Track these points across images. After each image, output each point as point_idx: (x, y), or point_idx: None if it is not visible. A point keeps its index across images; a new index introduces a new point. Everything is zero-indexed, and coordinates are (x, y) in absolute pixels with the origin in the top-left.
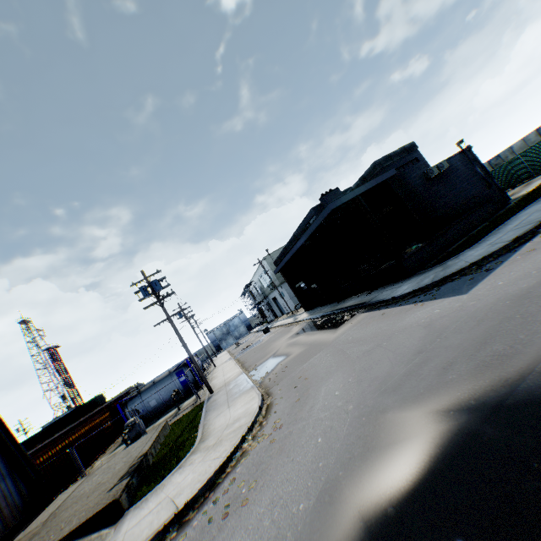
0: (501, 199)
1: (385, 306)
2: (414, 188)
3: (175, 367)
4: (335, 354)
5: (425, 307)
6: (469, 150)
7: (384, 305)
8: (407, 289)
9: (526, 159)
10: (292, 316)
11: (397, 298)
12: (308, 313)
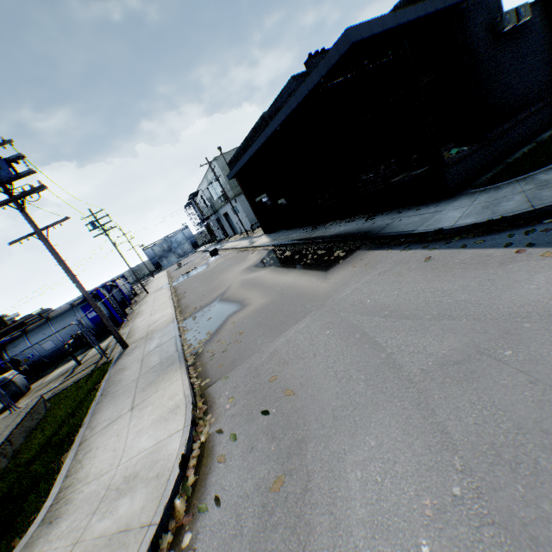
0: None
1: (419, 243)
2: (474, 47)
3: (81, 299)
4: (345, 337)
5: None
6: None
7: (415, 241)
8: (465, 217)
9: None
10: (247, 238)
11: (446, 232)
12: (270, 237)
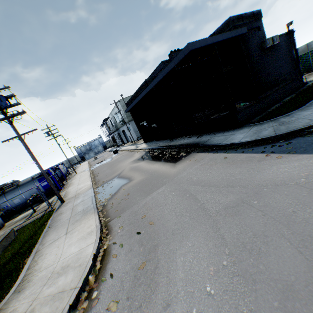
0: (299, 80)
1: (222, 150)
2: (252, 54)
3: (38, 174)
4: (181, 196)
5: (288, 160)
6: (292, 34)
7: (220, 149)
8: (245, 138)
9: (312, 56)
10: (135, 144)
11: (235, 145)
12: (147, 144)
